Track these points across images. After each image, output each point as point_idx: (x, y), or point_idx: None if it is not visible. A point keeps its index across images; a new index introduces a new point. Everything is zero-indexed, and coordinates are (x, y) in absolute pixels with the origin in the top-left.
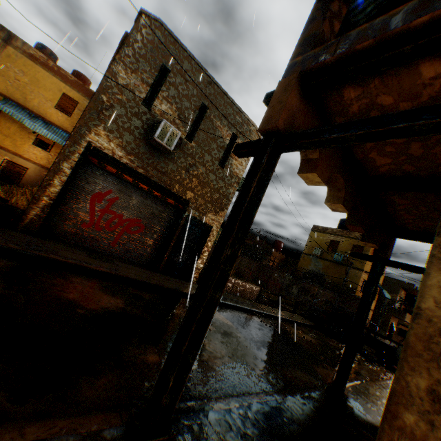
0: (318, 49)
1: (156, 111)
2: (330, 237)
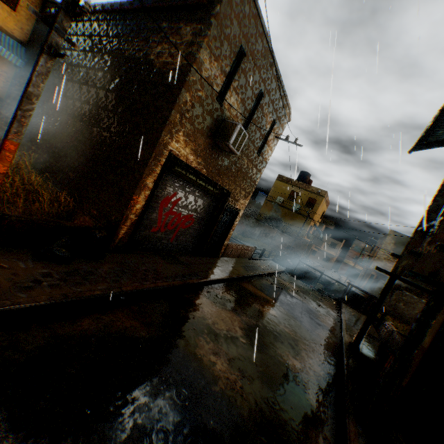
0: None
1: (225, 106)
2: (292, 188)
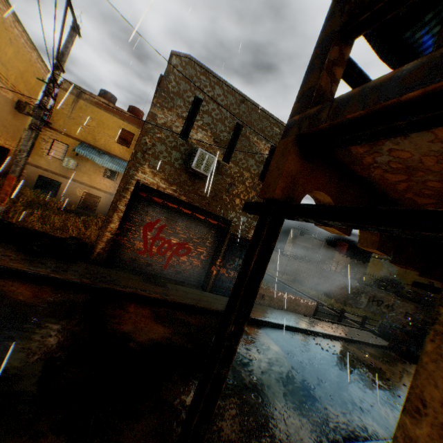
0: (313, 110)
1: (192, 141)
2: None
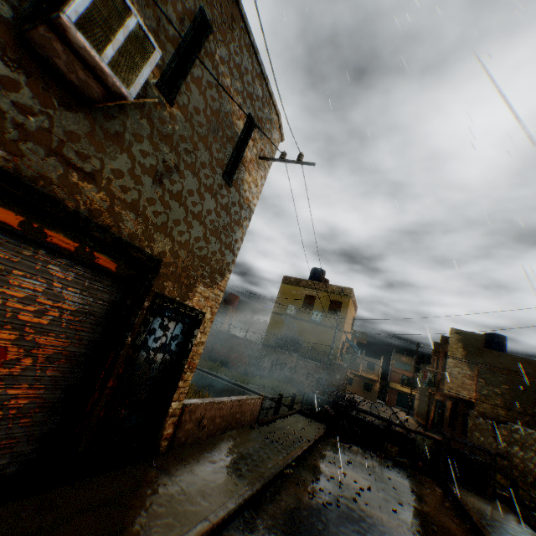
0: None
1: None
2: (305, 291)
